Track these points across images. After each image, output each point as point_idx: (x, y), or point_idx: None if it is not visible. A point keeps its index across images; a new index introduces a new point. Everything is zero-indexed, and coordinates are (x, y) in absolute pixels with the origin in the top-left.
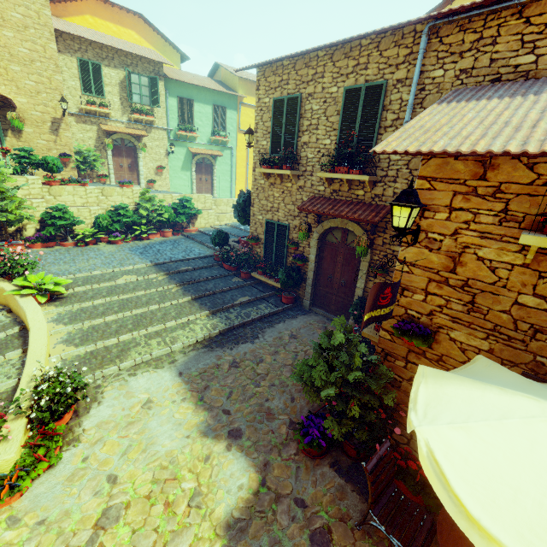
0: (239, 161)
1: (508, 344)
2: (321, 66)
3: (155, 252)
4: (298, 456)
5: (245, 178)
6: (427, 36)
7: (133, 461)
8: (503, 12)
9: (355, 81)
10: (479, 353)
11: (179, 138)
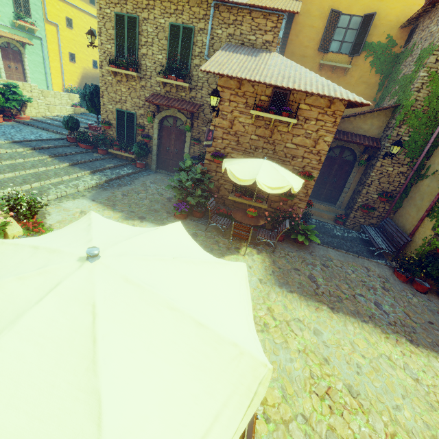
0: (52, 55)
1: (249, 155)
2: (152, 0)
3: (1, 133)
4: (176, 220)
5: (61, 73)
6: (214, 8)
7: None
8: (244, 10)
9: (176, 20)
10: None
11: None
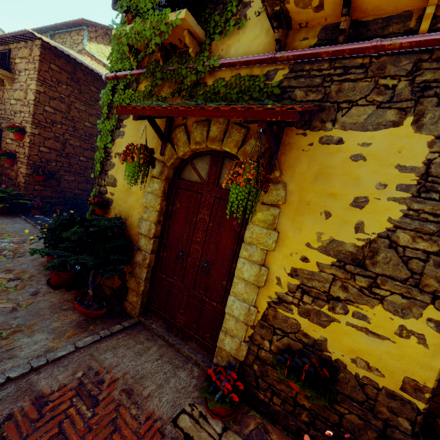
0: None
1: None
2: None
3: None
4: None
5: None
6: (51, 37)
7: None
8: (67, 34)
9: None
10: None
11: None
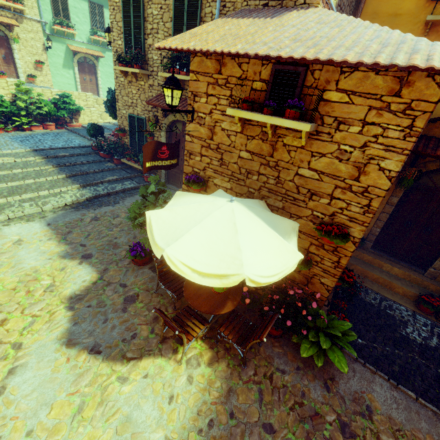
0: None
1: (238, 183)
2: None
3: (35, 141)
4: (129, 265)
5: None
6: None
7: (4, 273)
8: None
9: None
10: (227, 191)
11: (55, 32)
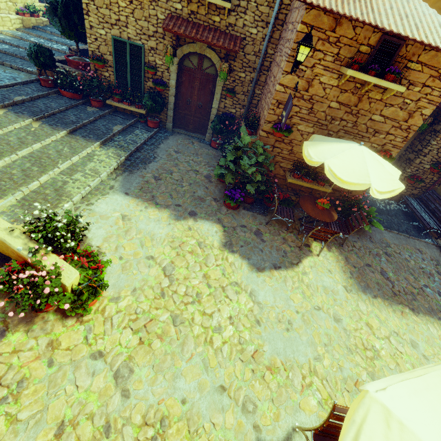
0: None
1: (321, 128)
2: None
3: None
4: (229, 211)
5: None
6: None
7: (152, 246)
8: None
9: None
10: (308, 135)
11: None
